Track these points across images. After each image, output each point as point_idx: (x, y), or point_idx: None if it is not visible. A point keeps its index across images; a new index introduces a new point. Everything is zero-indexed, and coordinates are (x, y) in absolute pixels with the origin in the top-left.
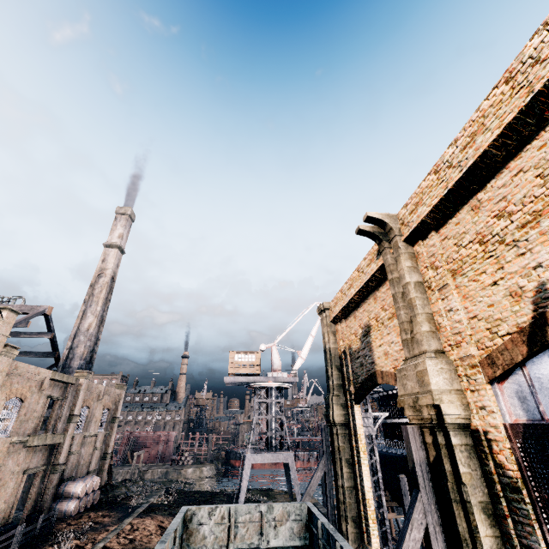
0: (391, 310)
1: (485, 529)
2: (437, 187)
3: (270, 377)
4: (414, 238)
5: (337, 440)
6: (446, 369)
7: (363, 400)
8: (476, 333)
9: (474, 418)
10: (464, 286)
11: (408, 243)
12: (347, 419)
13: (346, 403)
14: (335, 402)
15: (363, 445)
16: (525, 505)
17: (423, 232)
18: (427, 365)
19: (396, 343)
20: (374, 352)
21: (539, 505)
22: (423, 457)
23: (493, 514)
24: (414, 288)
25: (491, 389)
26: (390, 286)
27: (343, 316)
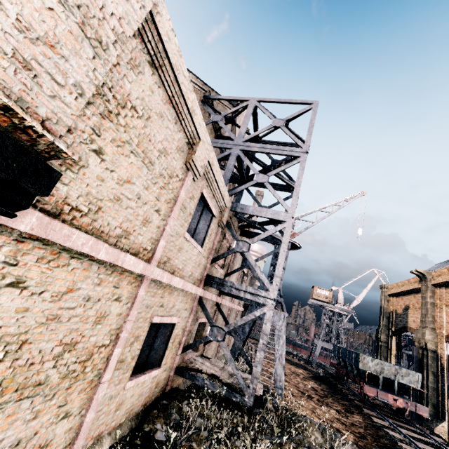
0: (420, 305)
1: (431, 377)
2: (447, 275)
3: (337, 306)
4: (435, 286)
5: (380, 347)
6: (433, 334)
7: (398, 335)
8: (446, 327)
9: (438, 350)
10: (447, 312)
11: (433, 286)
12: (387, 341)
13: (388, 334)
14: (382, 332)
15: (393, 353)
16: (444, 373)
17: (439, 286)
18: (426, 331)
19: (419, 319)
20: (408, 318)
21: (448, 374)
22: (417, 356)
23: (436, 375)
24: (430, 304)
25: (446, 344)
26: (421, 299)
27: (395, 295)
